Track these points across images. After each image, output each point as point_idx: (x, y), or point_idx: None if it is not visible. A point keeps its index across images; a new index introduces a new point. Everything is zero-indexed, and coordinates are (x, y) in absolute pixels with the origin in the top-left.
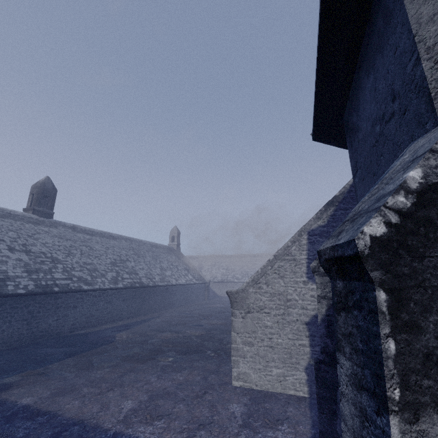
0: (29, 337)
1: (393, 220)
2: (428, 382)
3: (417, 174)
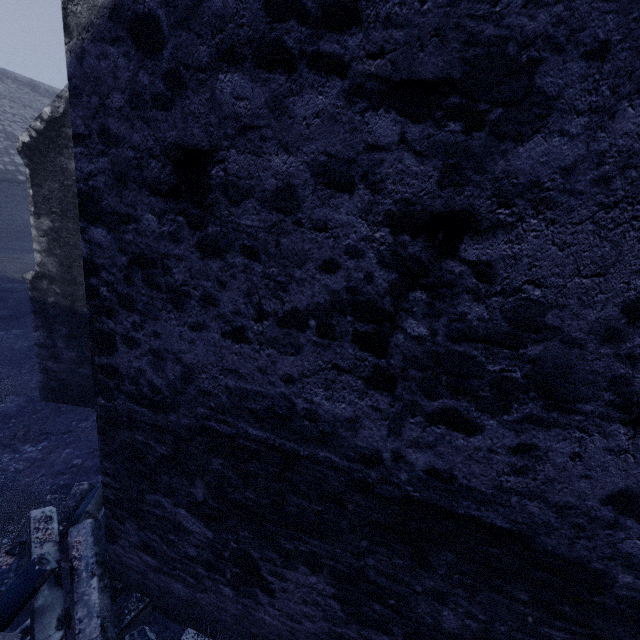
0: (5, 229)
1: (34, 135)
2: (44, 207)
3: (48, 111)
